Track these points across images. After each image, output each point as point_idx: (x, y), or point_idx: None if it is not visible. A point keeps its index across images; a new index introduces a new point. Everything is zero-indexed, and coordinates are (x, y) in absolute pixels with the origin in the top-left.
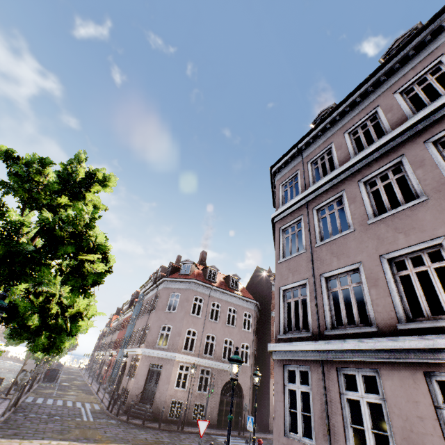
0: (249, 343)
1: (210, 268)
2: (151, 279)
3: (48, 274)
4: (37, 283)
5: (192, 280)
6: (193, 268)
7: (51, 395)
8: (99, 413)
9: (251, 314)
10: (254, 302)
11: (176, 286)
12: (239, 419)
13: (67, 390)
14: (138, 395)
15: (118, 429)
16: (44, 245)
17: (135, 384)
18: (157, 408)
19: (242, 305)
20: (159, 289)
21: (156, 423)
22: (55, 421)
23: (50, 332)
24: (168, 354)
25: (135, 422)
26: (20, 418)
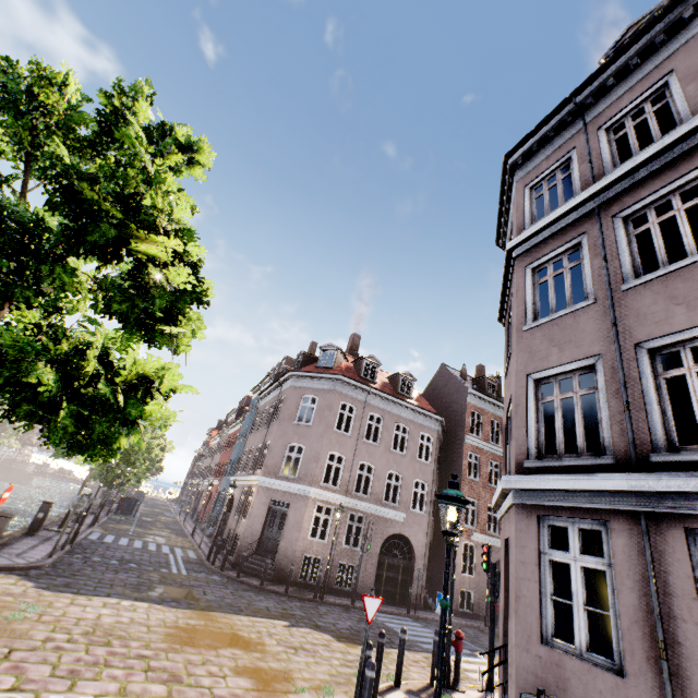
0: (426, 480)
1: (367, 359)
2: (269, 375)
3: (69, 286)
4: (53, 312)
5: (337, 377)
6: (339, 359)
7: (126, 533)
8: (196, 564)
9: (431, 437)
10: (438, 418)
11: (312, 385)
12: (409, 592)
13: (150, 528)
14: (253, 544)
15: (224, 590)
16: (64, 236)
17: (248, 527)
18: (282, 564)
19: (417, 422)
20: (284, 389)
21: (280, 586)
22: (129, 571)
23: (79, 408)
24: (299, 488)
25: (250, 582)
26: (77, 562)
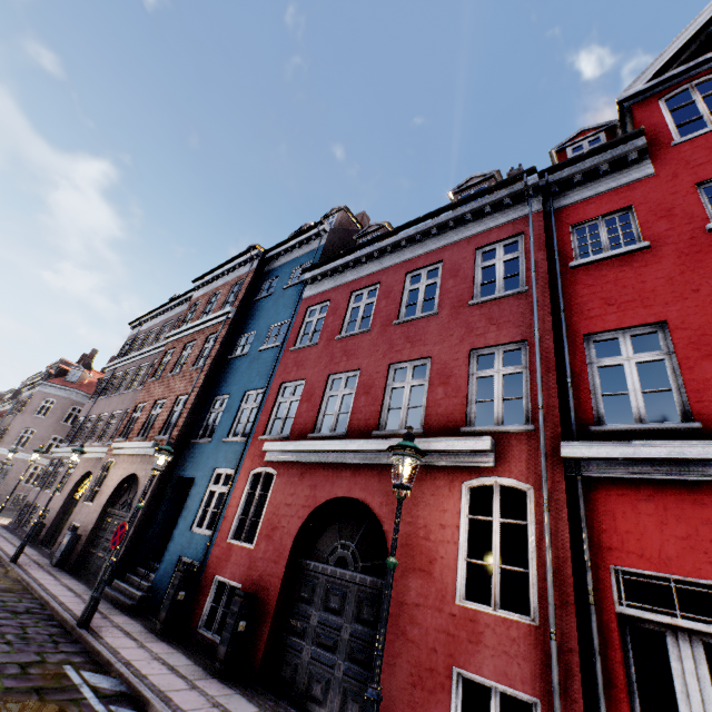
0: None
1: None
2: (41, 373)
3: None
4: None
5: (74, 390)
6: (85, 376)
7: None
8: None
9: None
10: None
11: (55, 393)
12: None
13: None
14: None
15: None
16: None
17: None
18: None
19: None
20: (35, 391)
21: None
22: None
23: None
24: (24, 455)
25: None
26: None
